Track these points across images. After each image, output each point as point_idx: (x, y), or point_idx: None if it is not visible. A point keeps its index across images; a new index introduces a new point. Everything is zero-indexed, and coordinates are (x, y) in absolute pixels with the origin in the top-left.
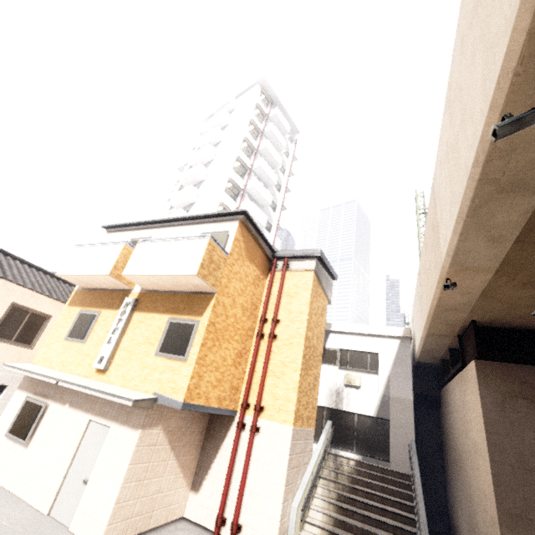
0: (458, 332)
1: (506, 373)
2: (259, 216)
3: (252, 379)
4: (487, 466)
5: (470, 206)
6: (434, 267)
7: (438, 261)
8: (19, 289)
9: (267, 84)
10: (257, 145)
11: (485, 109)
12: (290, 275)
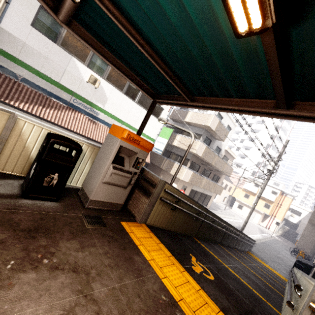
0: None
1: None
2: (274, 154)
3: (274, 212)
4: None
5: None
6: None
7: None
8: (231, 184)
9: None
10: (281, 124)
11: None
12: (286, 197)
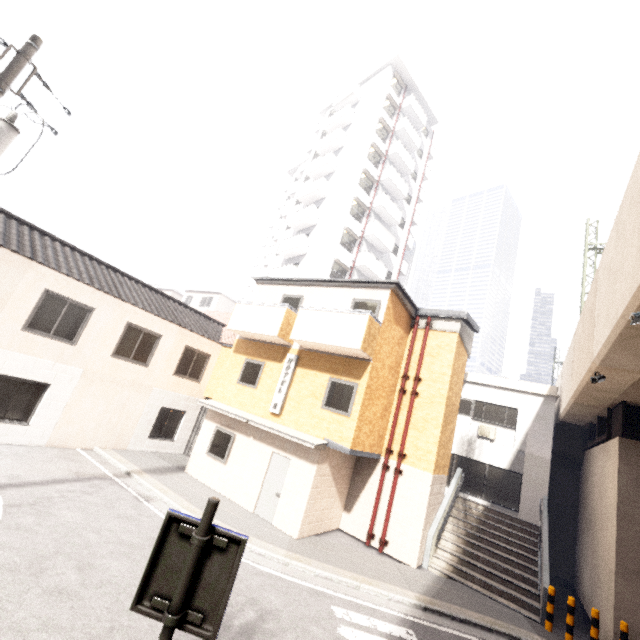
0: (608, 406)
1: None
2: (386, 239)
3: (394, 430)
4: (614, 529)
5: (617, 338)
6: (586, 354)
7: (590, 353)
8: (189, 334)
9: (402, 64)
10: (386, 149)
11: (630, 292)
12: (433, 335)
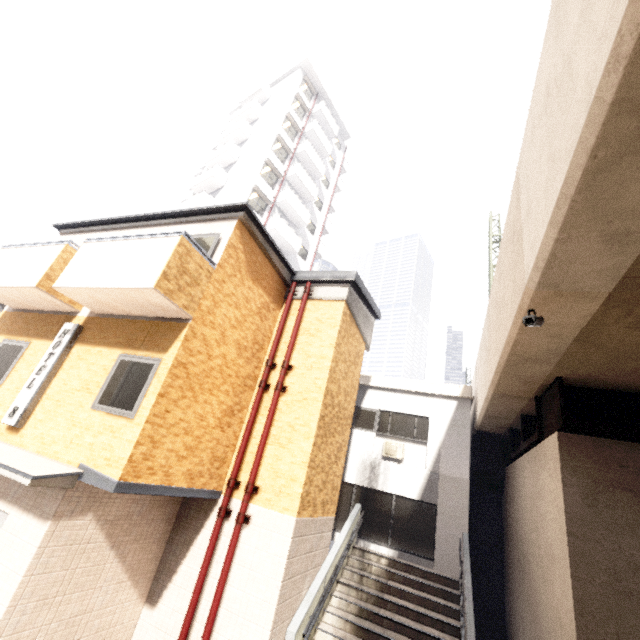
0: (536, 392)
1: (601, 452)
2: (291, 237)
3: (246, 448)
4: (567, 583)
5: (586, 168)
6: (511, 296)
7: (518, 283)
8: None
9: (312, 69)
10: (295, 147)
11: None
12: (313, 305)
